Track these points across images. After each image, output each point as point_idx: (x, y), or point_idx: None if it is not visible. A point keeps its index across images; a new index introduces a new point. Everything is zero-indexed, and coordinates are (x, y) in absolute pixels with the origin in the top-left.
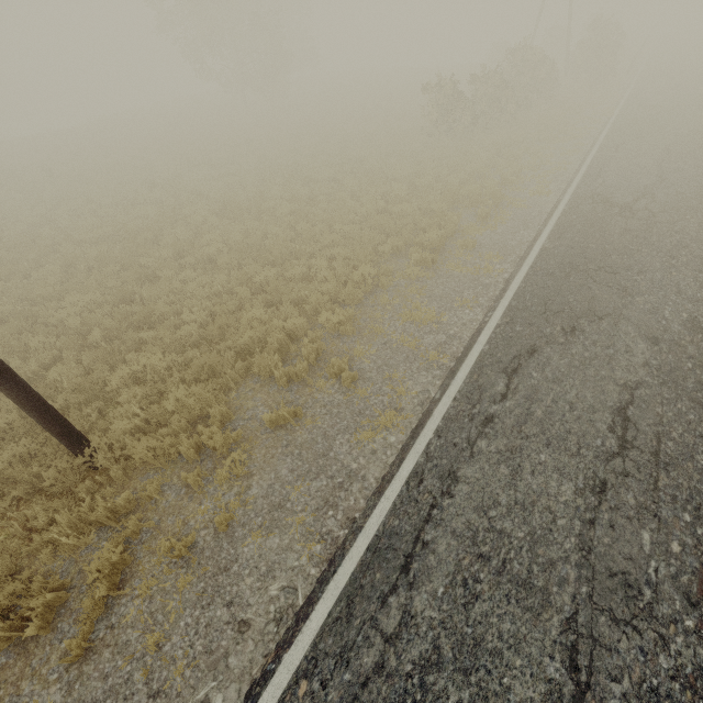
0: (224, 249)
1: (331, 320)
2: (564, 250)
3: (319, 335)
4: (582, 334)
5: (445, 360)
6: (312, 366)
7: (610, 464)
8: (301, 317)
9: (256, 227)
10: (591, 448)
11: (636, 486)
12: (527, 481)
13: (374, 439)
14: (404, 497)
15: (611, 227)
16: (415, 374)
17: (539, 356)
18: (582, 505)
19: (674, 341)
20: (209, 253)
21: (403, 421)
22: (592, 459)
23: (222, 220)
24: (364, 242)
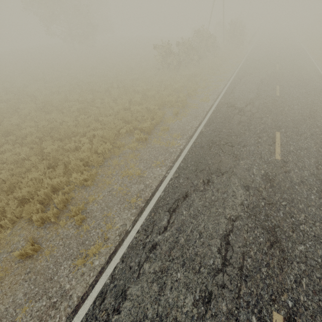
0: (34, 131)
1: (80, 177)
2: (210, 133)
3: (72, 187)
4: (212, 184)
5: (139, 203)
6: (63, 208)
7: (215, 278)
8: (62, 177)
9: (59, 117)
10: (207, 266)
11: (228, 295)
12: (167, 296)
13: (85, 264)
14: (89, 315)
15: (233, 120)
16: (122, 212)
17: (189, 199)
18: (196, 315)
19: (257, 188)
20: (25, 133)
21: (106, 248)
22: (206, 275)
23: (41, 112)
24: (112, 127)
